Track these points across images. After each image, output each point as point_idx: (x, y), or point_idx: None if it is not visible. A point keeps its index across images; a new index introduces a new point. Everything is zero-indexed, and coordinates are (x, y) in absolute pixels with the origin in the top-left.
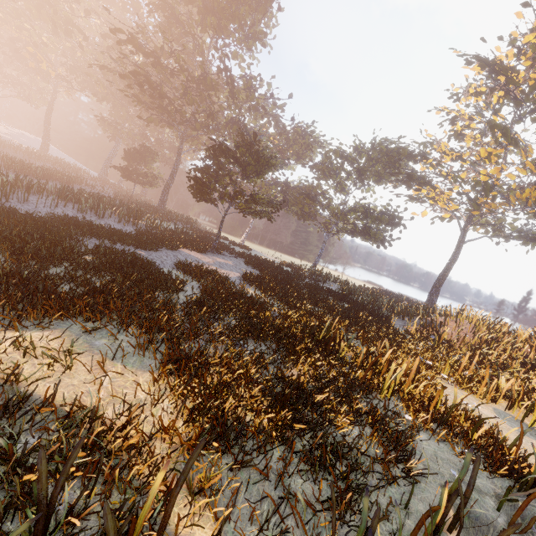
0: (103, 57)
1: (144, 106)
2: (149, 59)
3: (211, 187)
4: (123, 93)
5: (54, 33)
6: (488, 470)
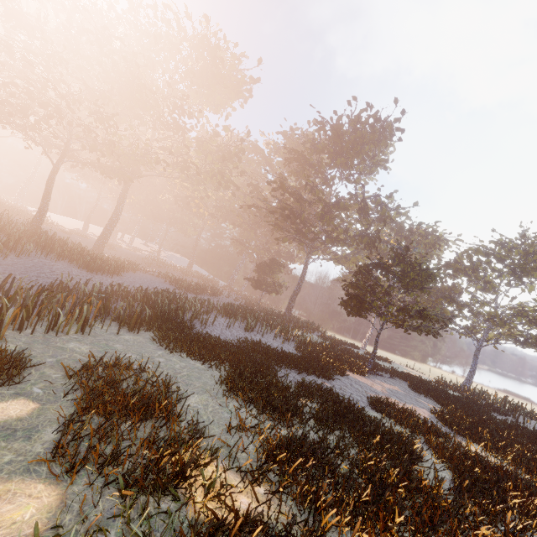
0: (243, 198)
1: (282, 231)
2: (278, 194)
3: (373, 304)
4: (256, 220)
5: (217, 189)
6: None
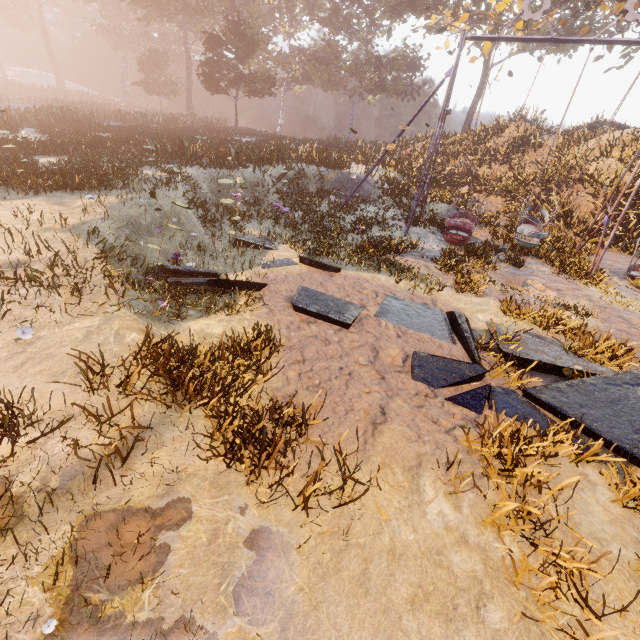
0: None
1: (139, 6)
2: None
3: (216, 78)
4: None
5: None
6: (321, 166)
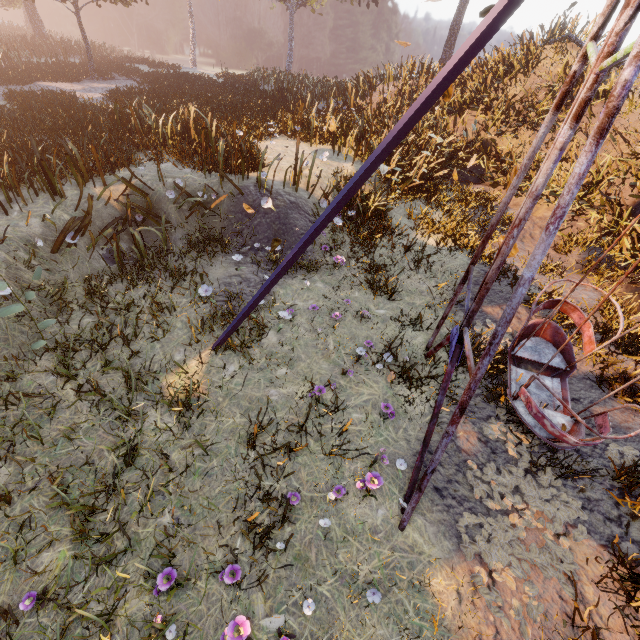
0: None
1: None
2: None
3: None
4: None
5: None
6: (200, 169)
